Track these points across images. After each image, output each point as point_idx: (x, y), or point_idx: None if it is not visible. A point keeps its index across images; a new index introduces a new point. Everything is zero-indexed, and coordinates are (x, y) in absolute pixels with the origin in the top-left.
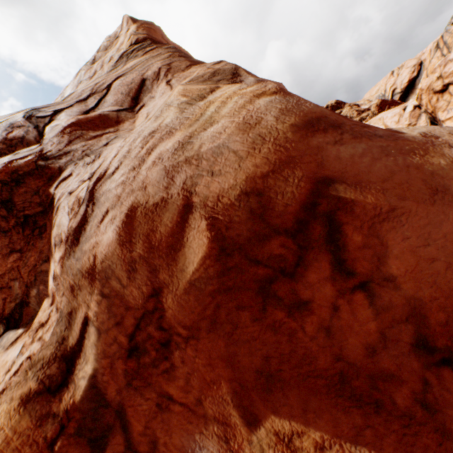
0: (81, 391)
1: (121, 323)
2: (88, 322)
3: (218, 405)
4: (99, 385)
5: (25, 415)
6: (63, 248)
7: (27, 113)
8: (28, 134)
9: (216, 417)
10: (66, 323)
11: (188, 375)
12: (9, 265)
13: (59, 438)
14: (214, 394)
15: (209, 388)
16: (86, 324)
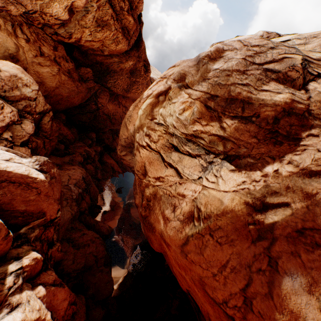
0: (268, 221)
1: (304, 221)
2: (288, 206)
3: (318, 276)
4: (274, 225)
5: (245, 208)
6: (296, 169)
7: (303, 62)
8: (298, 79)
9: (313, 277)
10: (267, 191)
11: (315, 259)
12: (249, 141)
13: (252, 225)
14: (320, 273)
15: (320, 270)
16: (285, 205)
